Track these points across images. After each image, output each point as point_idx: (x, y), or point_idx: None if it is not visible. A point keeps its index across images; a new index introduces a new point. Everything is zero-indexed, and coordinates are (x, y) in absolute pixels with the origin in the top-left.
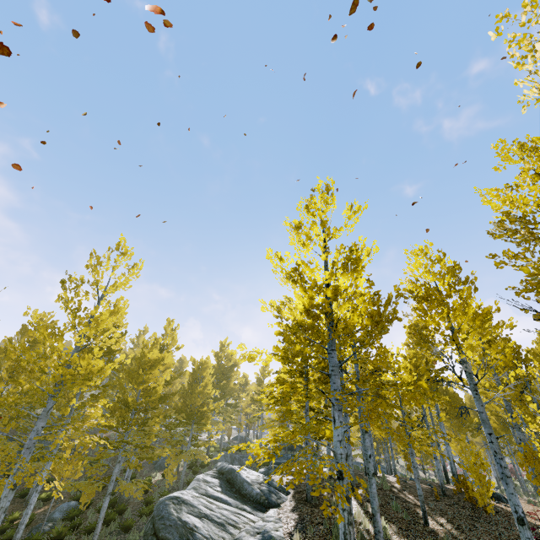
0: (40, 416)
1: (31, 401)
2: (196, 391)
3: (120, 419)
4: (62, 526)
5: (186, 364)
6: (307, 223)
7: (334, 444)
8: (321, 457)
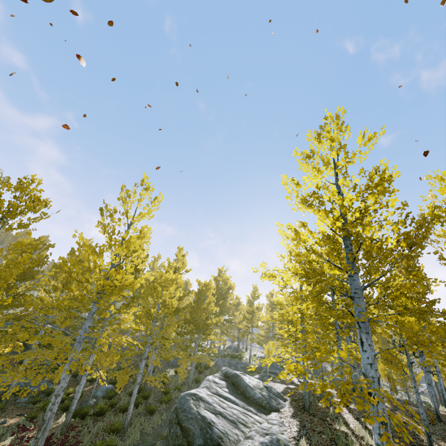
0: (87, 317)
1: (79, 306)
2: (201, 307)
3: (146, 325)
4: (104, 403)
5: (190, 285)
6: (317, 152)
7: (363, 366)
8: (359, 380)
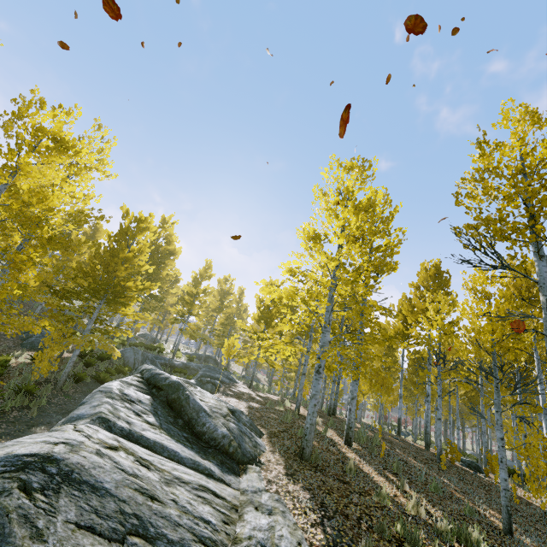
0: None
1: None
2: (120, 254)
3: None
4: None
5: (102, 234)
6: None
7: None
8: None
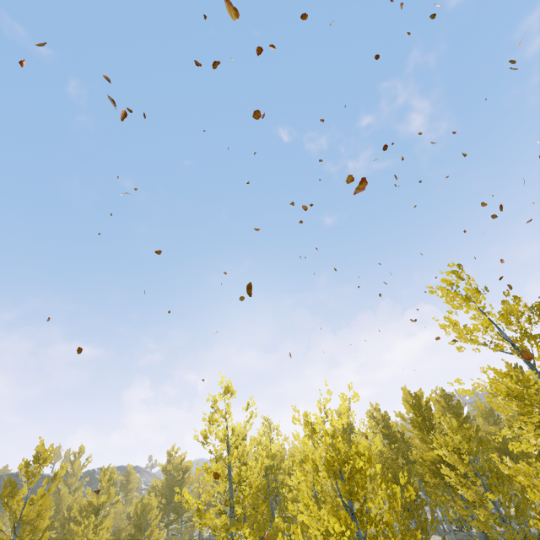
0: None
1: None
2: None
3: None
4: None
5: (134, 475)
6: (213, 430)
7: None
8: None
